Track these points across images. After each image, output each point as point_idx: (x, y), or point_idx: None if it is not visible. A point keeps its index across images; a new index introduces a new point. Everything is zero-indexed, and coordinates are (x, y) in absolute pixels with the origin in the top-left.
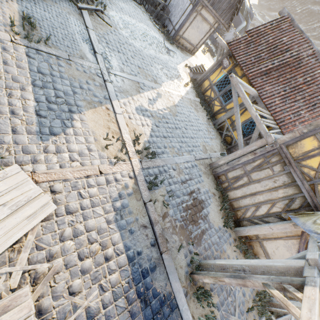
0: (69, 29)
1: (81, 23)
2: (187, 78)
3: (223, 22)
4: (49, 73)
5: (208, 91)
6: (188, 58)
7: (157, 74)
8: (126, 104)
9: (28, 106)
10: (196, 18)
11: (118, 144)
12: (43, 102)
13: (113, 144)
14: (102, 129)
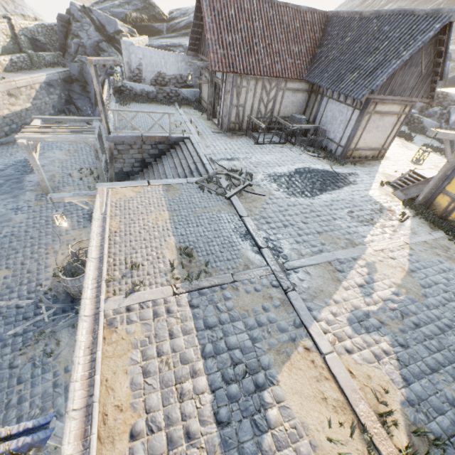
0: (223, 232)
1: (233, 215)
2: (395, 203)
3: (417, 100)
4: (217, 321)
5: (454, 212)
6: (376, 169)
7: (348, 227)
8: (329, 321)
9: (204, 408)
10: (370, 120)
11: (355, 439)
12: (219, 386)
13: (348, 445)
14: (314, 407)
